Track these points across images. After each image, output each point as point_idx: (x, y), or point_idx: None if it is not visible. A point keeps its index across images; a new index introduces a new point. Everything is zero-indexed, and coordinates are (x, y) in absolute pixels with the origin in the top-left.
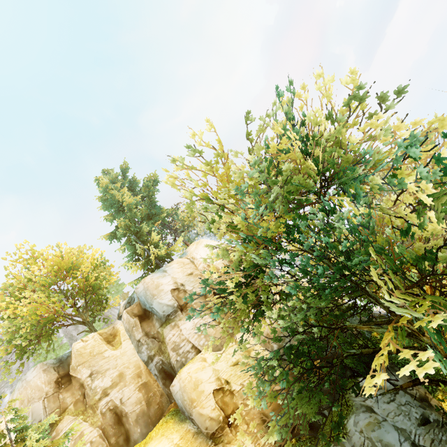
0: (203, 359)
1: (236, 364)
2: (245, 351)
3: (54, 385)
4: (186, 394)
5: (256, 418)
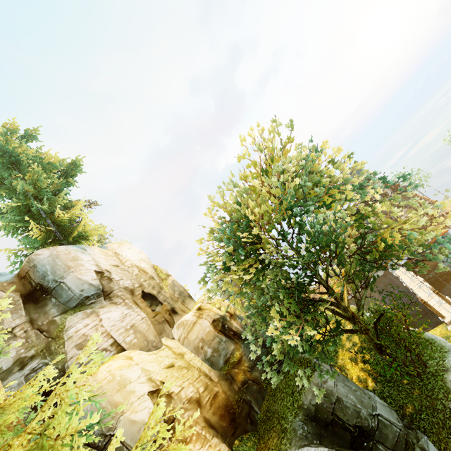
0: (129, 358)
1: (172, 365)
2: (178, 355)
3: None
4: (109, 399)
5: (200, 421)
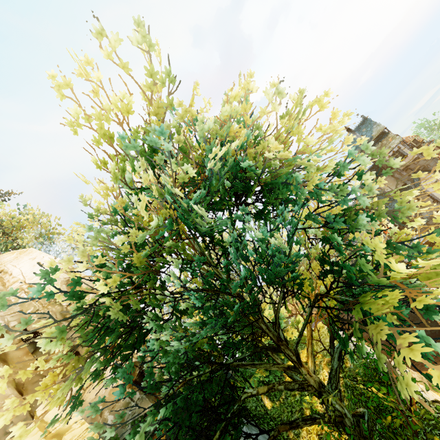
0: None
1: None
2: (53, 437)
3: None
4: None
5: None
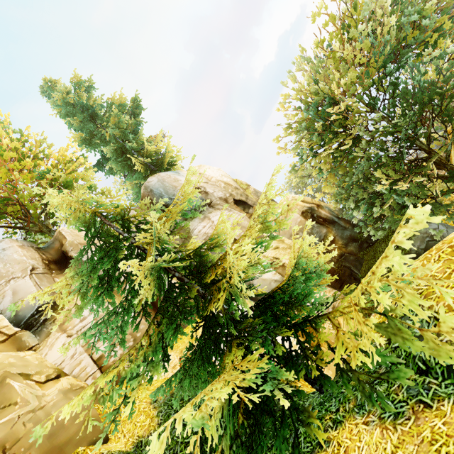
0: None
1: (277, 247)
2: (279, 241)
3: (42, 265)
4: None
5: None
